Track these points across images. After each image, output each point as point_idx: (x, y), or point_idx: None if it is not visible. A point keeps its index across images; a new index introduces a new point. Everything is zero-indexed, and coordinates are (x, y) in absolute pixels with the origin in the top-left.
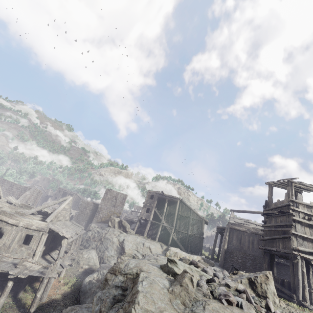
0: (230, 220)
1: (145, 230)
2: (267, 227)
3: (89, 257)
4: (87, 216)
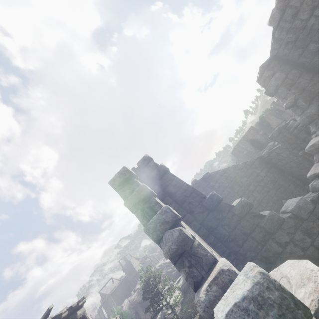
0: (107, 293)
1: None
2: (127, 274)
3: None
4: None
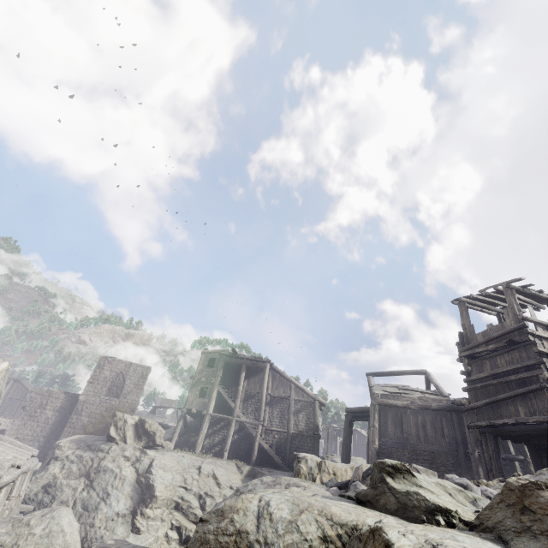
0: (374, 391)
1: (196, 437)
2: (475, 382)
3: (51, 532)
4: (47, 426)
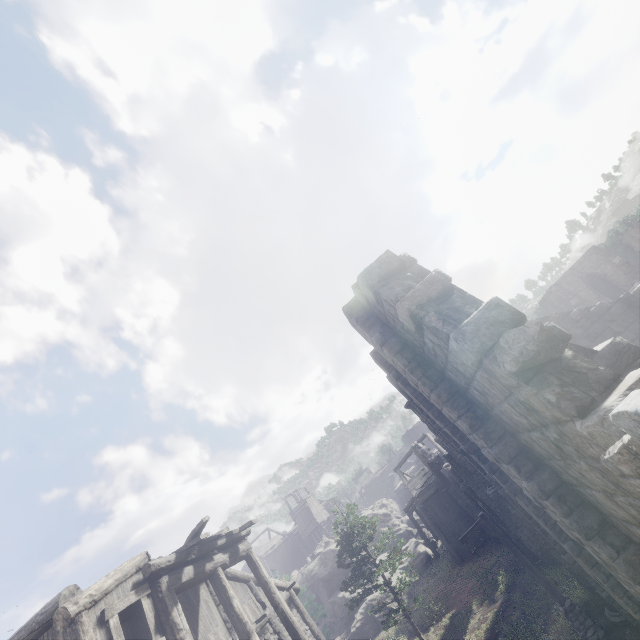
0: (259, 554)
1: None
2: (299, 525)
3: None
4: None
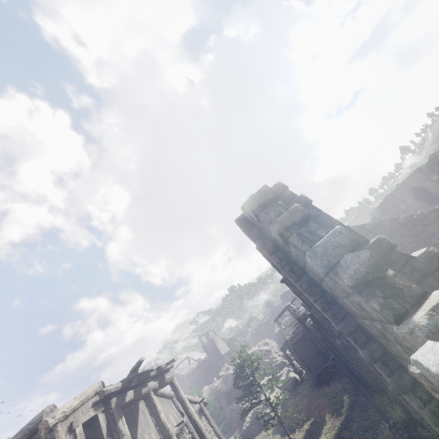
0: (182, 374)
1: None
2: (209, 355)
3: None
4: None
